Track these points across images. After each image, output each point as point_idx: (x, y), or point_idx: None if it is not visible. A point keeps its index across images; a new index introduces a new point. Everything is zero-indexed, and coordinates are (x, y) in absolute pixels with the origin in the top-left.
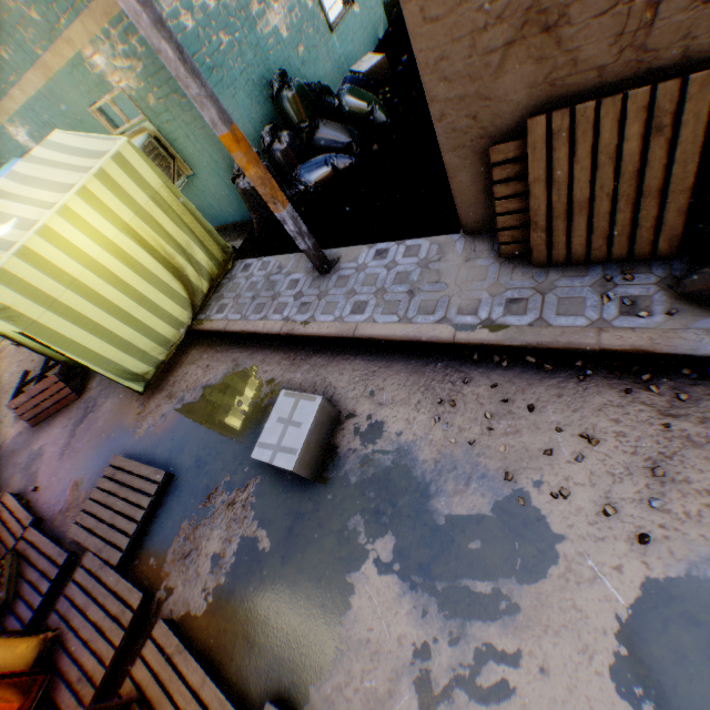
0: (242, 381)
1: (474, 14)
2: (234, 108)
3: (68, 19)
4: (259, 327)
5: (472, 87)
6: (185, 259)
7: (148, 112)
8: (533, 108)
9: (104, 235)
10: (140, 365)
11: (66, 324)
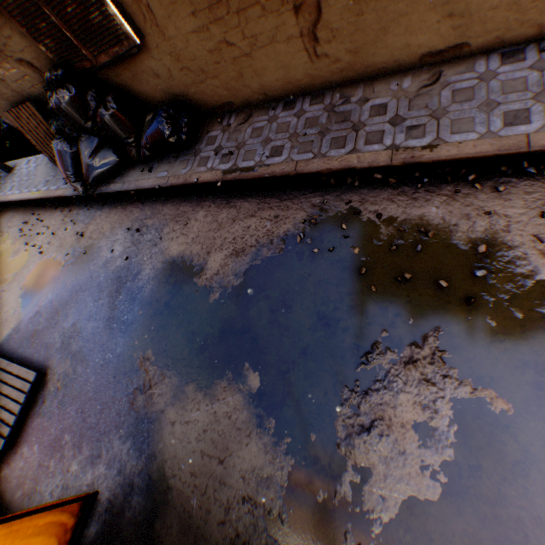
0: None
1: None
2: None
3: None
4: None
5: None
6: None
7: None
8: (13, 107)
9: None
10: None
11: None
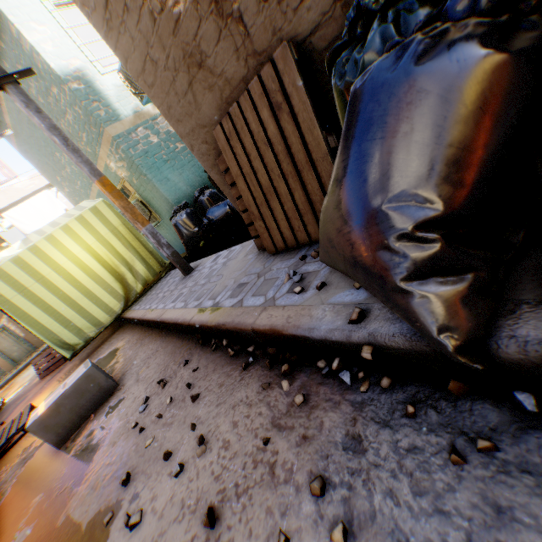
0: (112, 355)
1: (165, 73)
2: (180, 179)
3: (98, 147)
4: (137, 314)
5: (192, 120)
6: (127, 268)
7: (135, 187)
8: None
9: (72, 252)
10: (74, 338)
11: (29, 304)
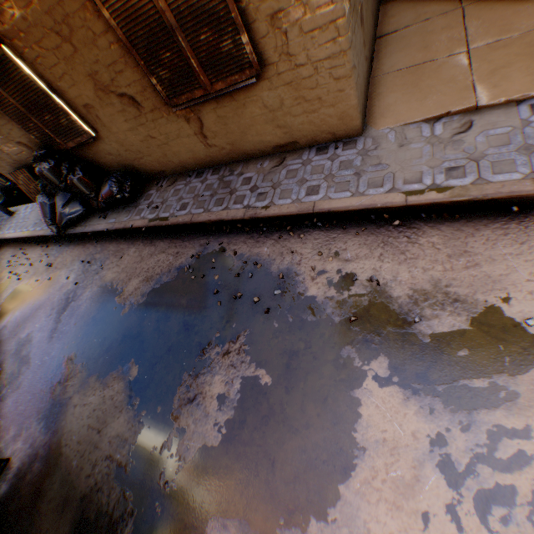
0: None
1: None
2: None
3: None
4: None
5: None
6: None
7: None
8: (15, 170)
9: None
10: None
11: None
